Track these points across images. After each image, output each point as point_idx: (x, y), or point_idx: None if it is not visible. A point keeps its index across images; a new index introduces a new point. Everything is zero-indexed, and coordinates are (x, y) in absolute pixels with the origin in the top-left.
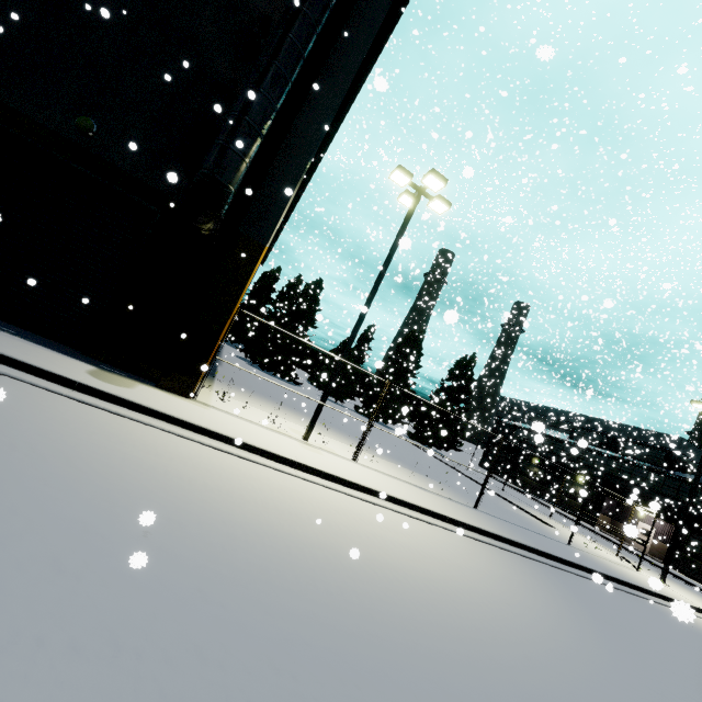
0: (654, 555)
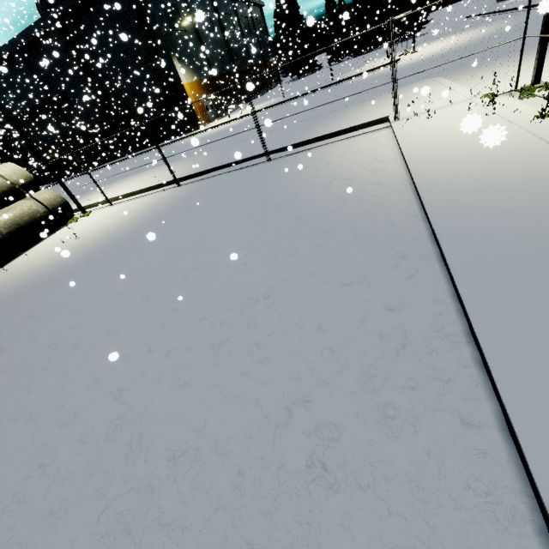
0: None
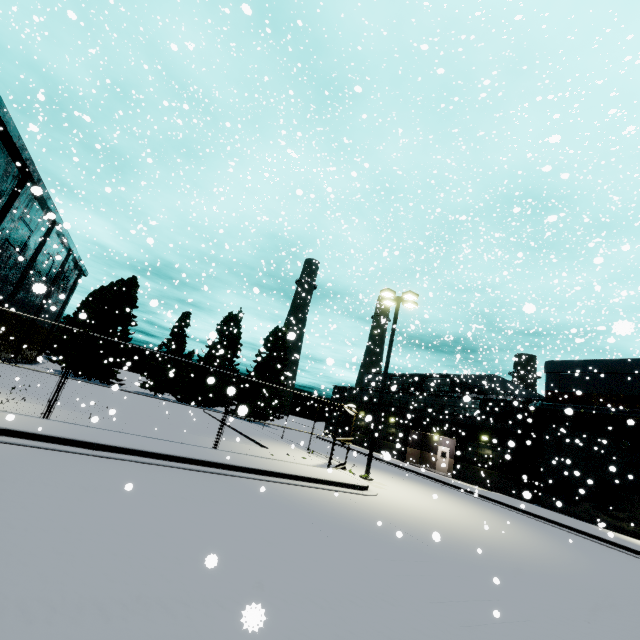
0: (451, 474)
